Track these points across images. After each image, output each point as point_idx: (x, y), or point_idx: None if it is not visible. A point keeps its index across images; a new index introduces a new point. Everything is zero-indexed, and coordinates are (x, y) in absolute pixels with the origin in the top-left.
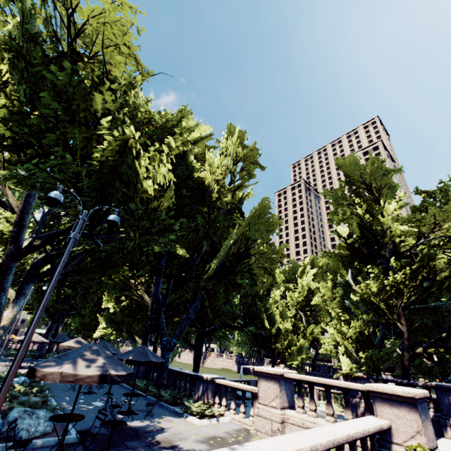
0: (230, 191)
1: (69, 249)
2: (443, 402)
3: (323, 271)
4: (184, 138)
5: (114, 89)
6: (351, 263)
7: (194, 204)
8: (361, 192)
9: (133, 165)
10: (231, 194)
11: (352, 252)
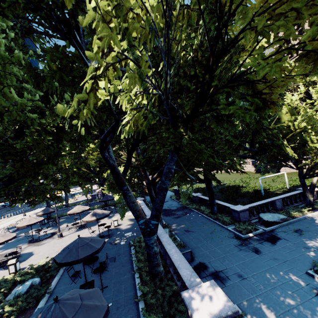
0: None
1: None
2: None
3: None
4: None
5: None
6: None
7: None
8: None
9: None
10: None
11: None
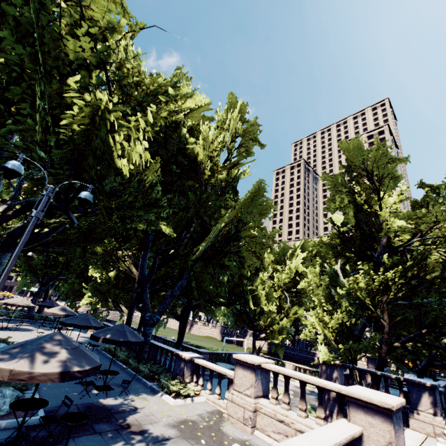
0: (226, 168)
1: (29, 230)
2: (414, 396)
3: (312, 255)
4: (170, 108)
5: (95, 40)
6: (342, 253)
7: (186, 179)
8: (361, 180)
9: (107, 137)
10: (226, 172)
11: (344, 242)
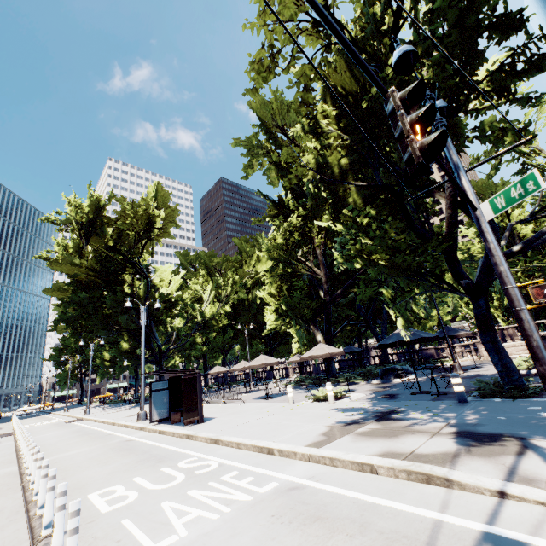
0: None
1: None
2: None
3: None
4: None
5: None
6: None
7: None
8: None
9: None
10: None
11: None
